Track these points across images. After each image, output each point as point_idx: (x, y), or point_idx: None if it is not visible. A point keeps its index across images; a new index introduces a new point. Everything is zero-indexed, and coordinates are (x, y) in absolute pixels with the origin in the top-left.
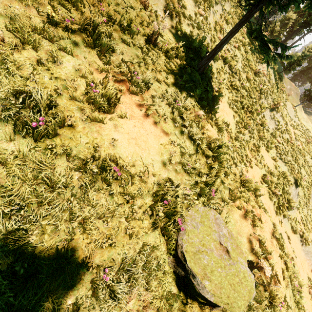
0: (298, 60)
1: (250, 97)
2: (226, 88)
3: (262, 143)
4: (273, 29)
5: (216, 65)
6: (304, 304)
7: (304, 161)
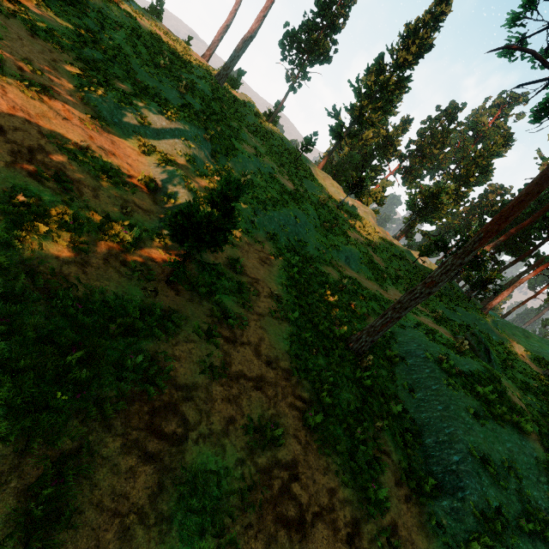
0: (309, 141)
1: (120, 52)
2: (73, 25)
3: (130, 86)
4: (336, 166)
5: (59, 6)
6: (4, 91)
7: (283, 190)
